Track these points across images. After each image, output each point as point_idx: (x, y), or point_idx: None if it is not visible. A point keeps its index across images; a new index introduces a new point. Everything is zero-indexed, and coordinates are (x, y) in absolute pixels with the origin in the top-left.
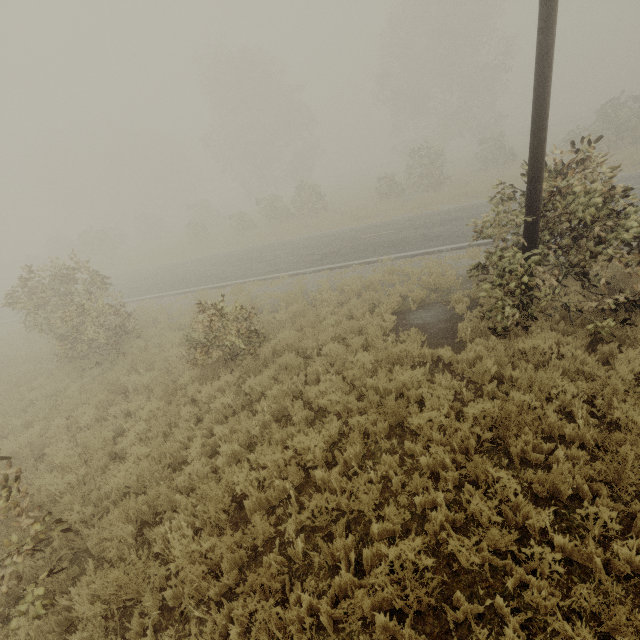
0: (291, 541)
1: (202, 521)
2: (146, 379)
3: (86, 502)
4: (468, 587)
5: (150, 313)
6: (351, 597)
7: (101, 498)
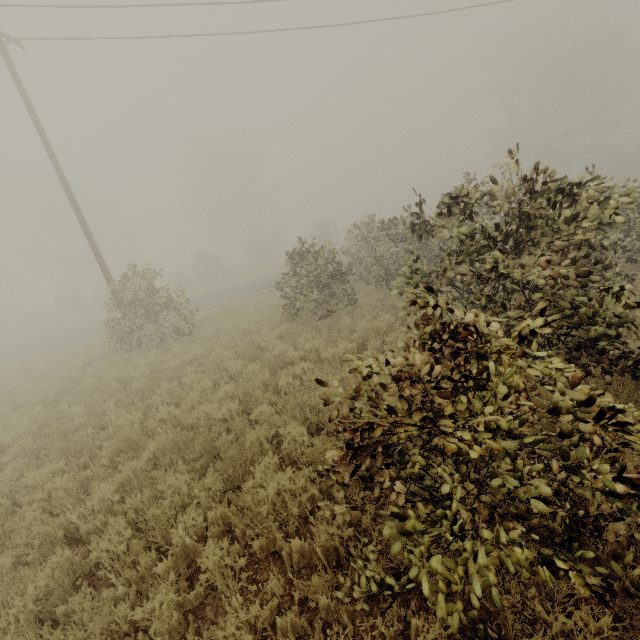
0: None
1: None
2: None
3: None
4: None
5: None
6: None
7: None
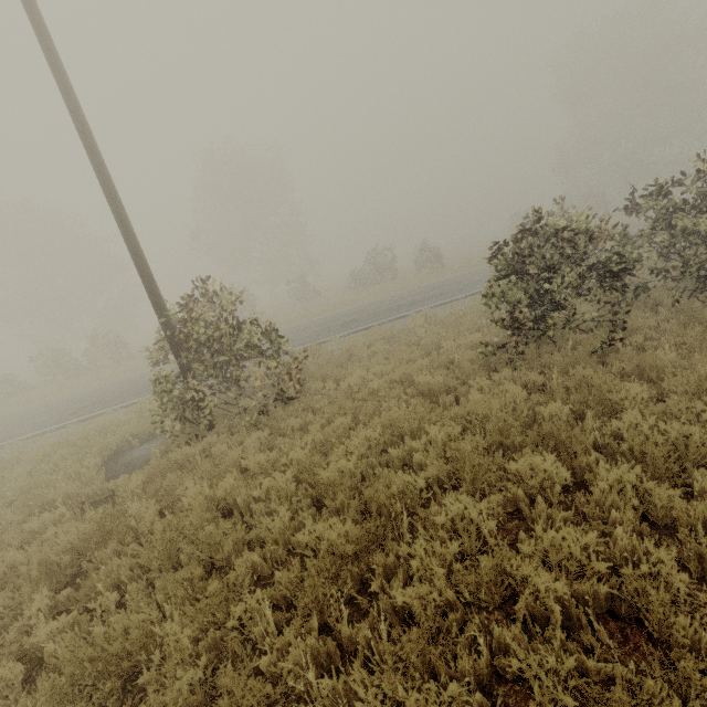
0: None
1: None
2: None
3: None
4: None
5: None
6: None
7: None
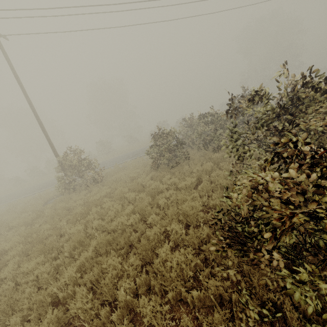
0: None
1: None
2: None
3: None
4: None
5: None
6: None
7: None
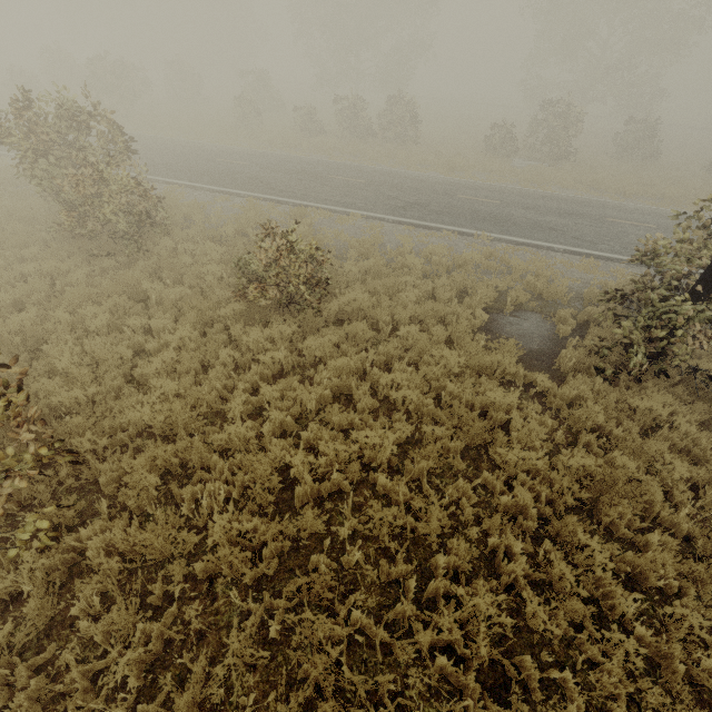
0: (340, 543)
1: (239, 491)
2: (174, 294)
3: (97, 429)
4: (529, 647)
5: (182, 206)
6: (408, 627)
7: (114, 427)
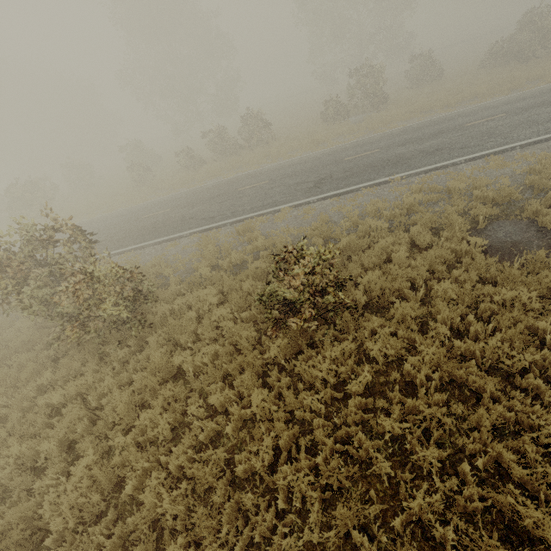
0: None
1: None
2: (206, 356)
3: None
4: None
5: (149, 268)
6: None
7: None
